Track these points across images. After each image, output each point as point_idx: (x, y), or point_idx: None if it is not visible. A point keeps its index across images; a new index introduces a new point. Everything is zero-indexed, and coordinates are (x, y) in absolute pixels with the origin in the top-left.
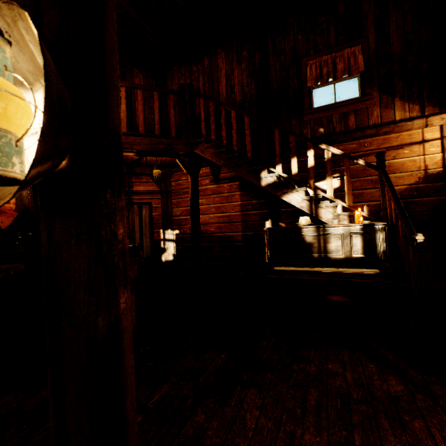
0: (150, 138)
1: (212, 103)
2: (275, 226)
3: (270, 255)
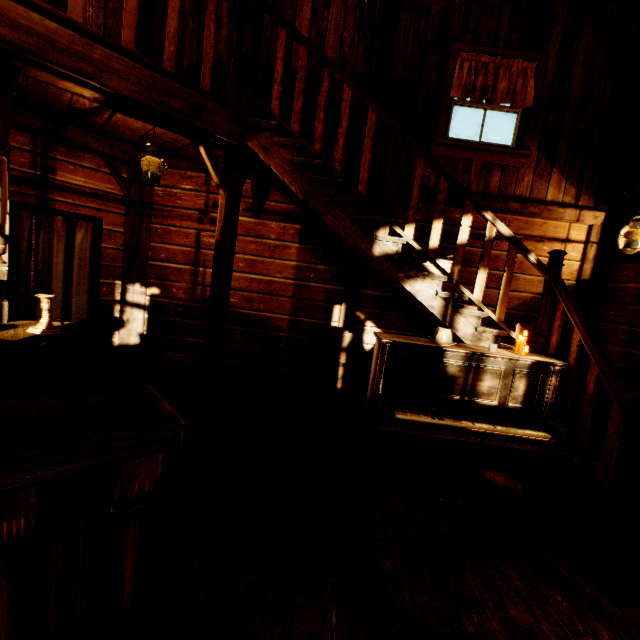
0: (152, 71)
1: (305, 50)
2: (351, 316)
3: (384, 387)
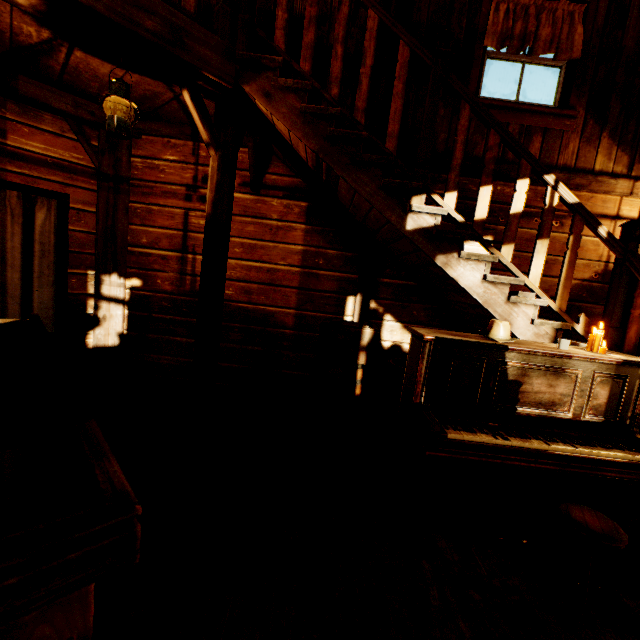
0: None
1: None
2: (368, 309)
3: (427, 397)
